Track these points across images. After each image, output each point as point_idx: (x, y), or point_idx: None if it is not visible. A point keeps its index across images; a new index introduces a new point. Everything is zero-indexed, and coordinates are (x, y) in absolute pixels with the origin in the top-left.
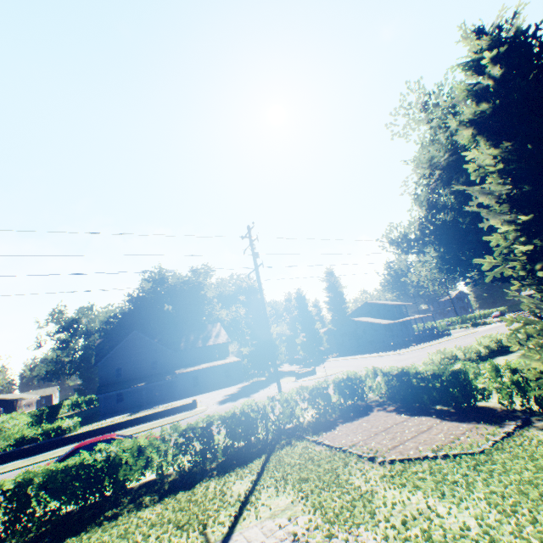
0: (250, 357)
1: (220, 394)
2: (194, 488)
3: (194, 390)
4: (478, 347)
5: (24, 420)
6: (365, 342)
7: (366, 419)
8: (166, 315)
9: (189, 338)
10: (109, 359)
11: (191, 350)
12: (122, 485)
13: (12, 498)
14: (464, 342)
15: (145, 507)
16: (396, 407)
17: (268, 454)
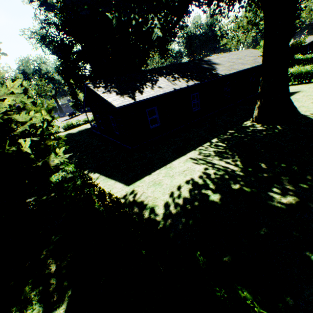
0: None
1: None
2: None
3: None
4: (91, 118)
5: None
6: None
7: None
8: None
9: None
10: None
11: None
12: None
13: None
14: None
15: None
16: None
17: None
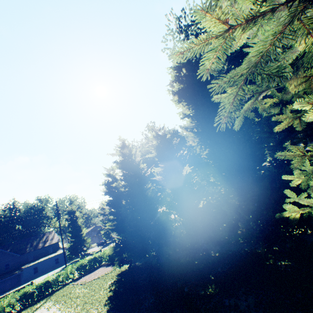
0: (70, 249)
1: (50, 274)
2: (22, 311)
3: (35, 276)
4: None
5: None
6: None
7: (95, 271)
8: (17, 231)
9: (33, 244)
10: None
11: (34, 251)
12: None
13: None
14: None
15: None
16: (108, 264)
17: (54, 293)
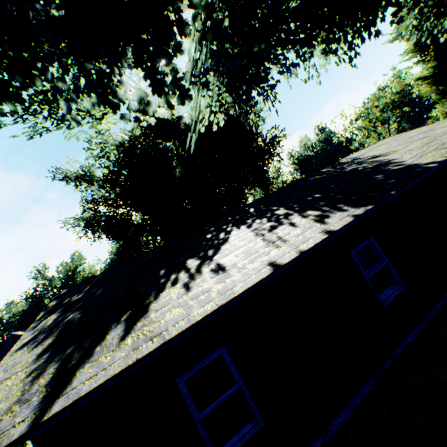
0: None
1: None
2: None
3: None
4: None
5: None
6: None
7: None
8: None
9: None
10: None
11: None
12: None
13: None
14: None
15: None
16: None
17: None
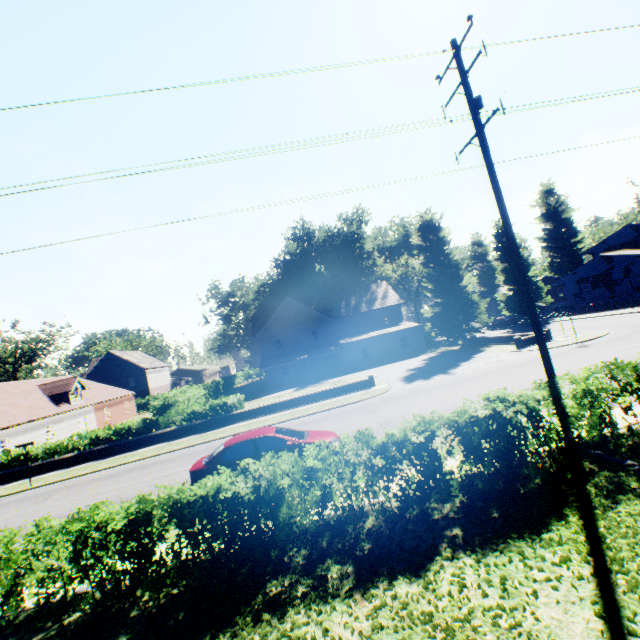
0: (434, 321)
1: (399, 368)
2: (428, 577)
3: (364, 363)
4: None
5: (199, 392)
6: (626, 289)
7: None
8: (318, 278)
9: (349, 303)
10: (265, 331)
11: (353, 317)
12: (288, 532)
13: (127, 538)
14: None
15: (333, 597)
16: None
17: (583, 514)
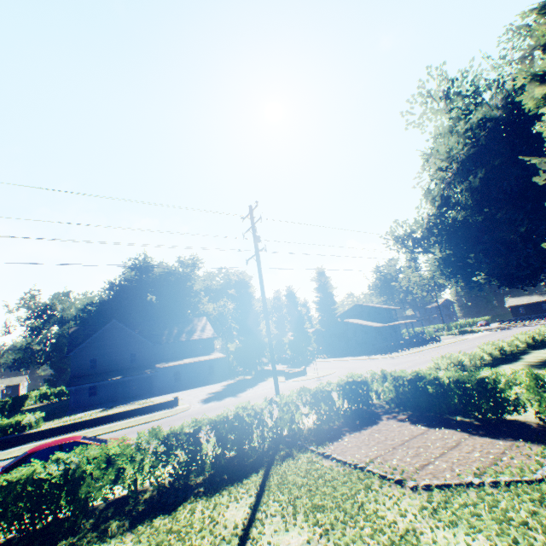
0: (237, 354)
1: (203, 391)
2: (176, 512)
3: (175, 386)
4: (482, 354)
5: None
6: (354, 344)
7: (377, 429)
8: (149, 305)
9: (172, 331)
10: (83, 349)
11: (174, 344)
12: (83, 506)
13: None
14: (458, 348)
15: (111, 538)
16: (408, 416)
17: (267, 468)
